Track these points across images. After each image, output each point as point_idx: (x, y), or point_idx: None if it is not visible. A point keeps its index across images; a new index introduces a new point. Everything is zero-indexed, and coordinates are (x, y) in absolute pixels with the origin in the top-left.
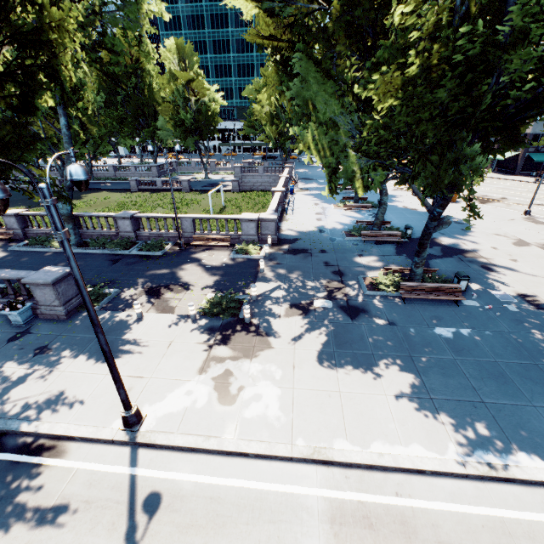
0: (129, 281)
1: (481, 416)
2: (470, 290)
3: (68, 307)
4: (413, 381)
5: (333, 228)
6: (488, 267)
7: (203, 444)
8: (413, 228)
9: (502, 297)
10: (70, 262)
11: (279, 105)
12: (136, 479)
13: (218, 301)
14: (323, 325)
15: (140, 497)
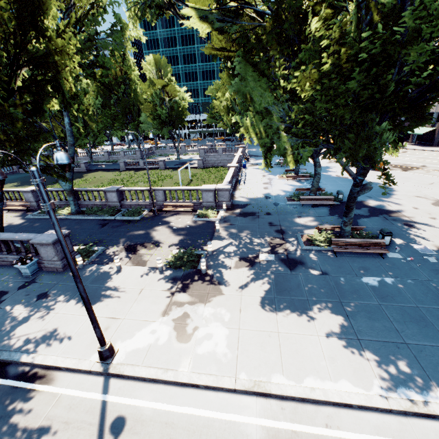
0: (113, 241)
1: (404, 355)
2: (394, 244)
3: (64, 261)
4: (342, 323)
5: (277, 194)
6: (410, 224)
7: (162, 375)
8: (344, 193)
9: (423, 250)
10: (55, 227)
11: (233, 100)
12: (106, 405)
13: (180, 255)
14: (266, 275)
15: (109, 420)
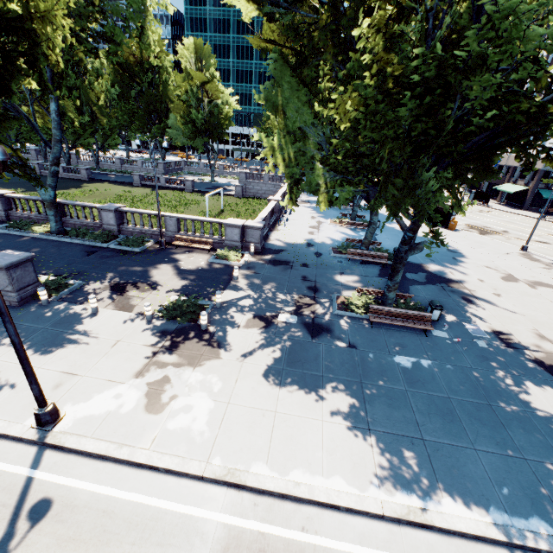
0: (97, 275)
1: (416, 453)
2: (443, 320)
3: (22, 294)
4: (356, 409)
5: (323, 243)
6: (469, 299)
7: (114, 452)
8: None
9: (475, 331)
10: None
11: None
12: (32, 482)
13: (179, 304)
14: (280, 341)
15: (29, 502)
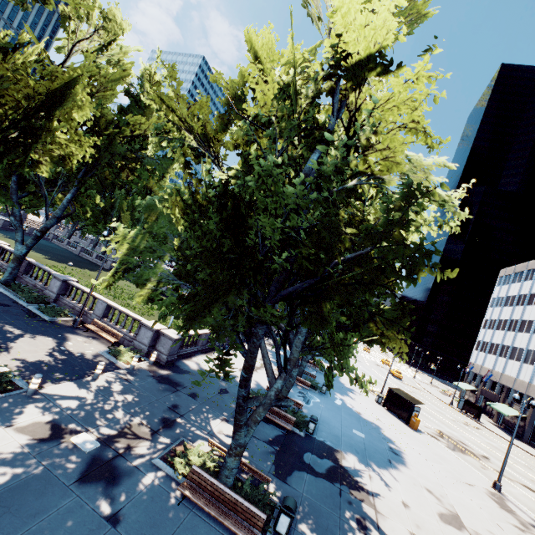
0: None
1: None
2: None
3: None
4: None
5: None
6: (365, 524)
7: None
8: (317, 422)
9: None
10: None
11: None
12: None
13: None
14: (29, 465)
15: None
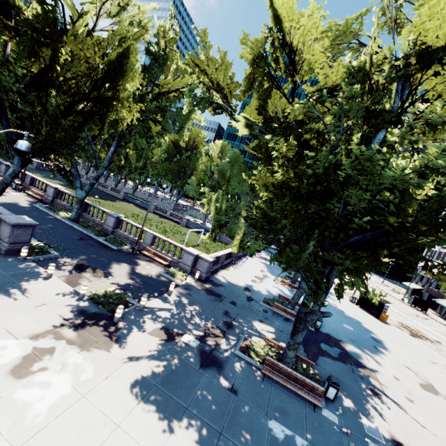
0: (74, 254)
1: None
2: (340, 403)
3: (12, 246)
4: None
5: (259, 291)
6: (376, 391)
7: None
8: (323, 321)
9: (371, 429)
10: None
11: None
12: None
13: (112, 294)
14: (170, 357)
15: None
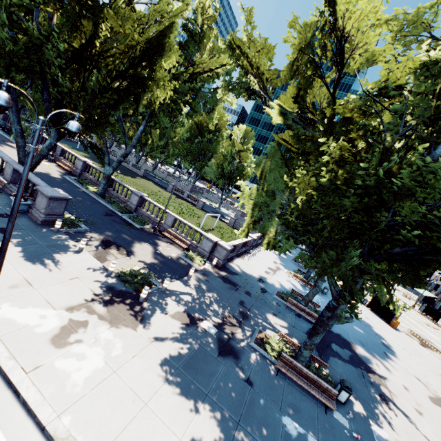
0: (101, 229)
1: None
2: (350, 407)
3: (48, 218)
4: None
5: (272, 283)
6: (386, 399)
7: (3, 359)
8: None
9: (380, 437)
10: (26, 166)
11: None
12: None
13: (137, 274)
14: (191, 342)
15: None
